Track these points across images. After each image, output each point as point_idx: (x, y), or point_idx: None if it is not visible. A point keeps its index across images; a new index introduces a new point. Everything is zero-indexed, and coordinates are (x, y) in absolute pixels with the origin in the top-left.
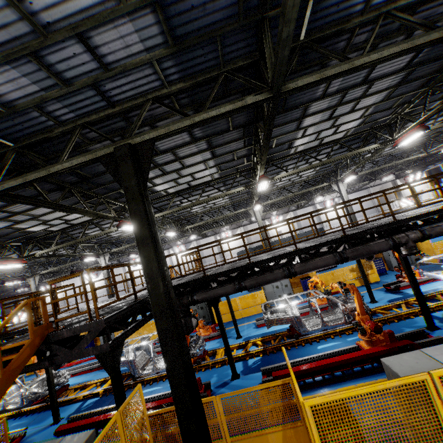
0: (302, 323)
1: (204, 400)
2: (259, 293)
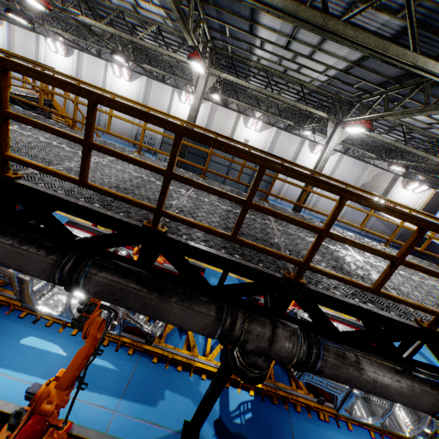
0: (28, 293)
1: None
2: None
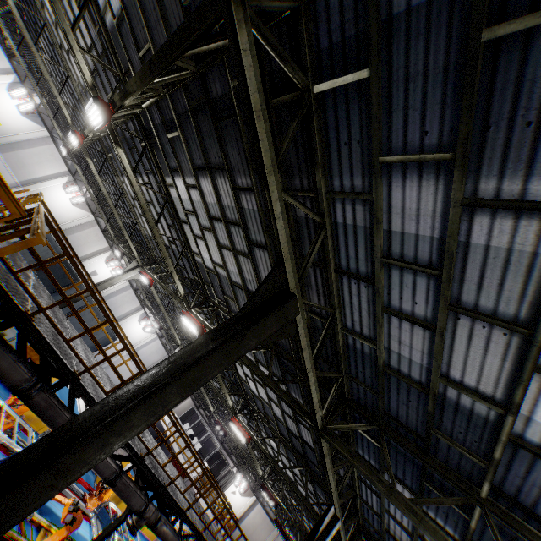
0: None
1: None
2: None
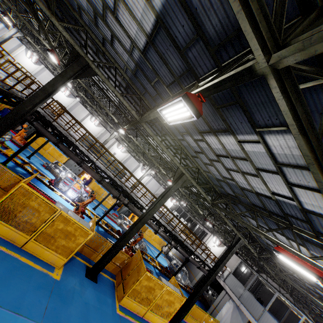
0: (59, 182)
1: None
2: (65, 157)
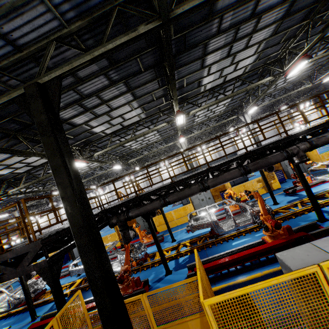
0: (219, 226)
1: (133, 298)
2: (188, 205)
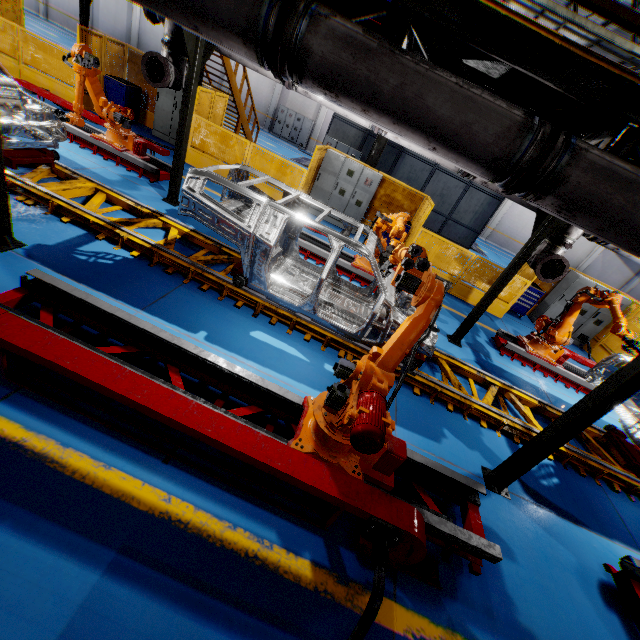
0: (264, 266)
1: None
2: (297, 170)
